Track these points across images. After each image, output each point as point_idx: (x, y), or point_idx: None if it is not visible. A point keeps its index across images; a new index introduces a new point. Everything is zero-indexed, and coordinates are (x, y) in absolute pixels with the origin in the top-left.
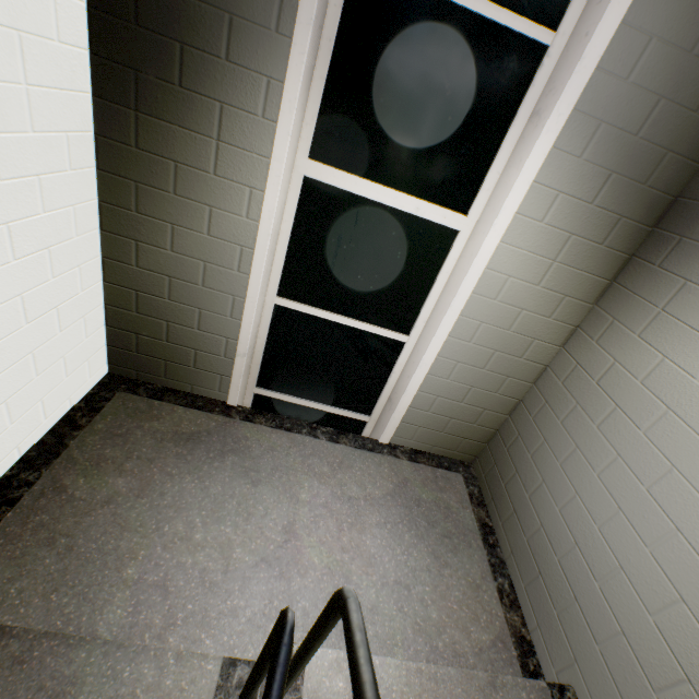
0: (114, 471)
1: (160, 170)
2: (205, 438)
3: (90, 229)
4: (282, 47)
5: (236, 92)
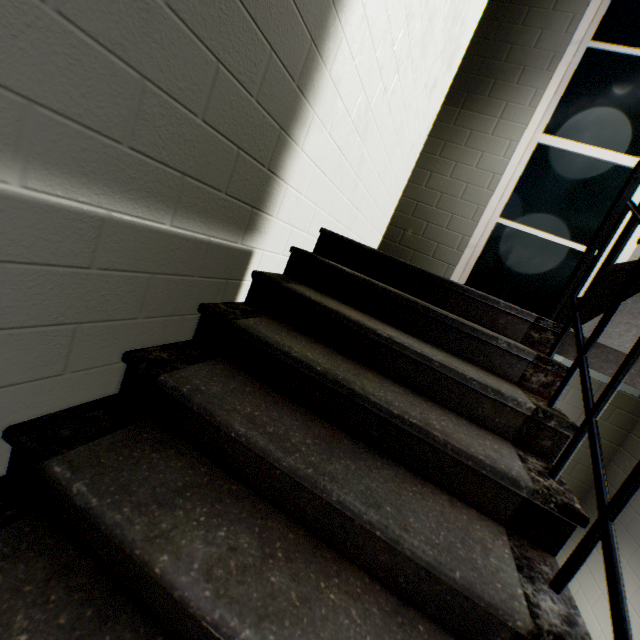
0: None
1: (460, 135)
2: None
3: (413, 162)
4: (547, 76)
5: (516, 97)
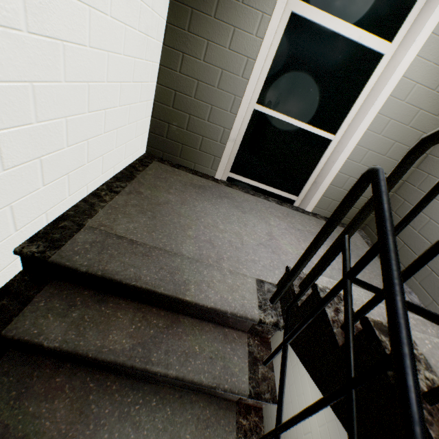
0: (164, 191)
1: None
2: (208, 189)
3: (160, 40)
4: None
5: None
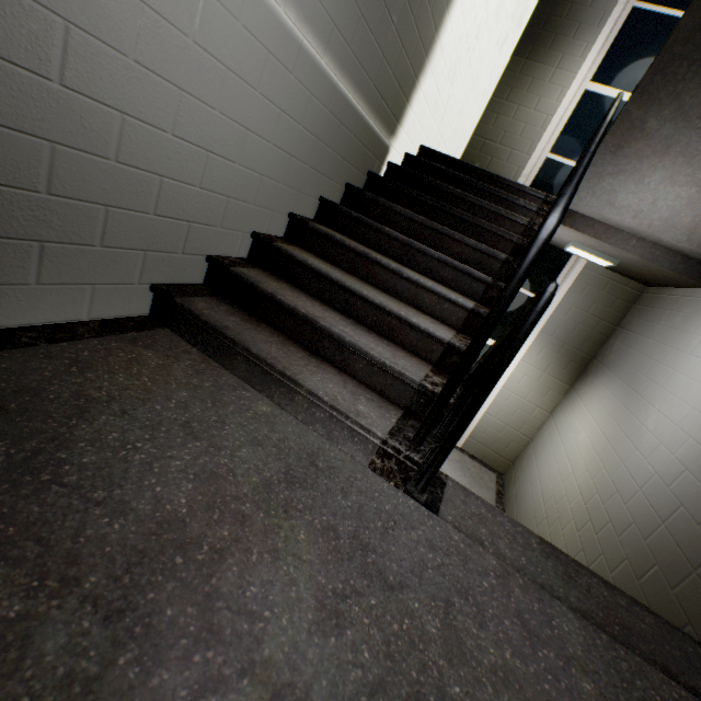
0: None
1: (524, 83)
2: None
3: (484, 105)
4: (597, 33)
5: (571, 50)
